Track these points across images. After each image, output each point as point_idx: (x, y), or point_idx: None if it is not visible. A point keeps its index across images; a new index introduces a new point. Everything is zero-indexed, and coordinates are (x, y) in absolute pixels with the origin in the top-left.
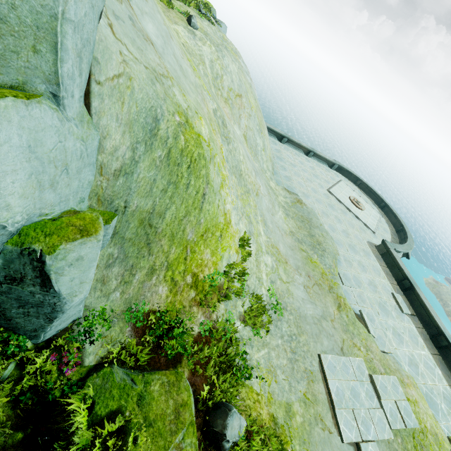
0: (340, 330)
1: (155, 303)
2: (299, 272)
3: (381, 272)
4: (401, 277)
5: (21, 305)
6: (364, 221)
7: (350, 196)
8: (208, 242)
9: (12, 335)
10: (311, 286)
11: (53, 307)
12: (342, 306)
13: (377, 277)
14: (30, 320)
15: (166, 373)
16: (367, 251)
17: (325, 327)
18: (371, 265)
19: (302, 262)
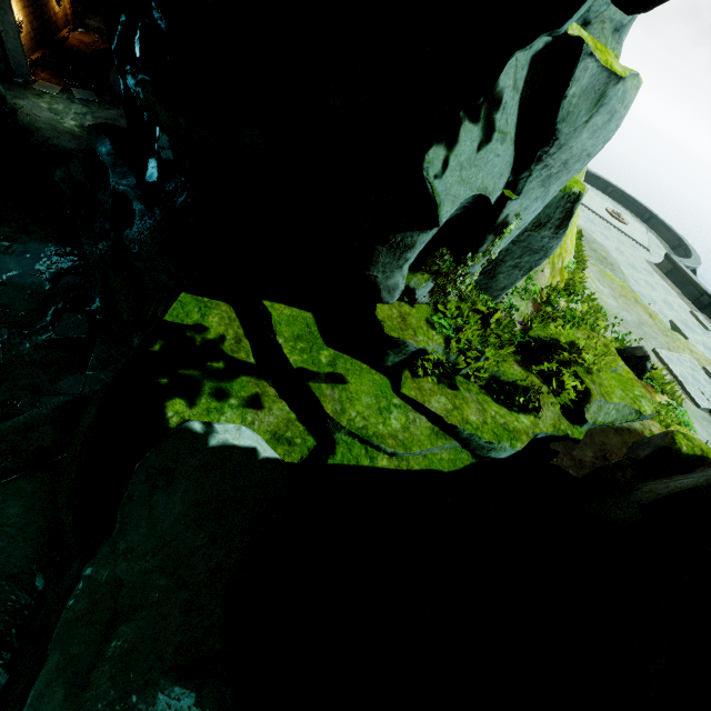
0: (661, 334)
1: (542, 284)
2: (602, 284)
3: (671, 291)
4: (696, 295)
5: (521, 255)
6: (633, 237)
7: (607, 208)
8: (571, 227)
9: (484, 296)
10: (617, 297)
11: (547, 252)
12: (653, 316)
13: (669, 296)
14: (511, 274)
15: (578, 330)
16: (649, 270)
17: (646, 331)
18: (659, 284)
19: (599, 275)
